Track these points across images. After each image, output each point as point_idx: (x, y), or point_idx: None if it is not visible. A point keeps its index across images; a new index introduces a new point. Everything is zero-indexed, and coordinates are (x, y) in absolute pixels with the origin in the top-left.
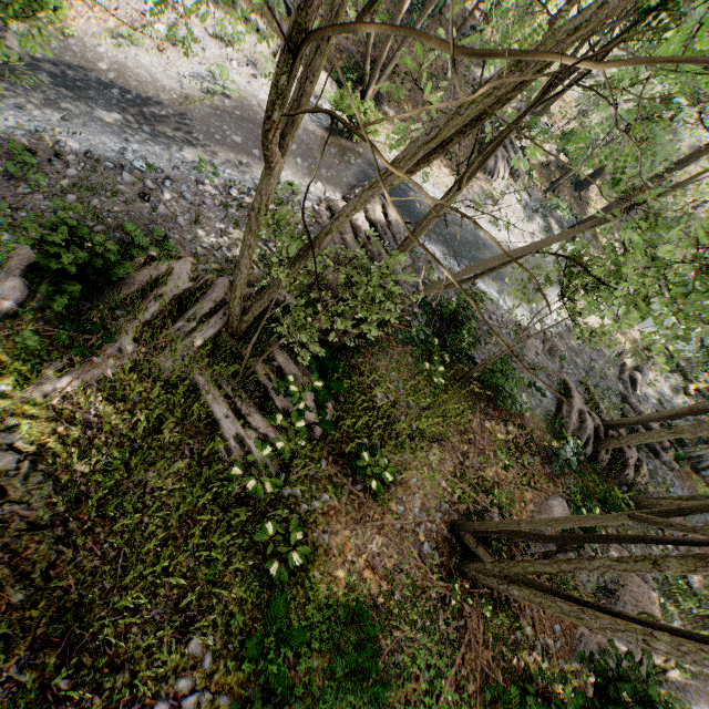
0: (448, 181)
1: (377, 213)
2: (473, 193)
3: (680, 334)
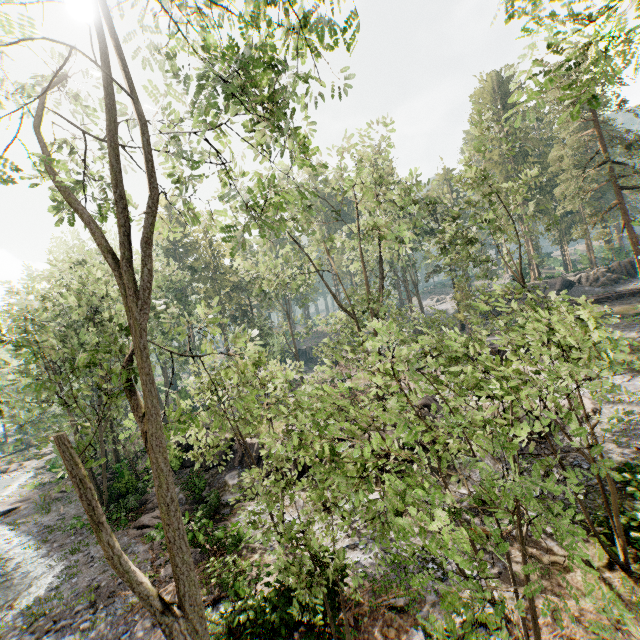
0: None
1: None
2: None
3: None
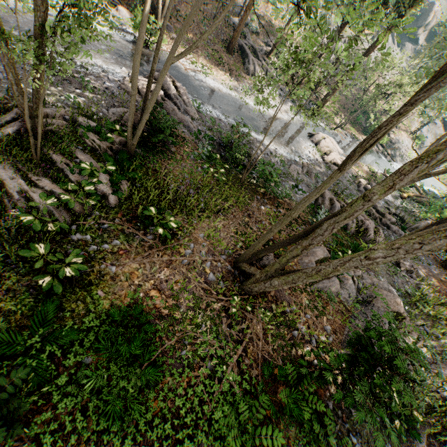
0: (224, 78)
1: (169, 86)
2: (242, 86)
3: (393, 169)
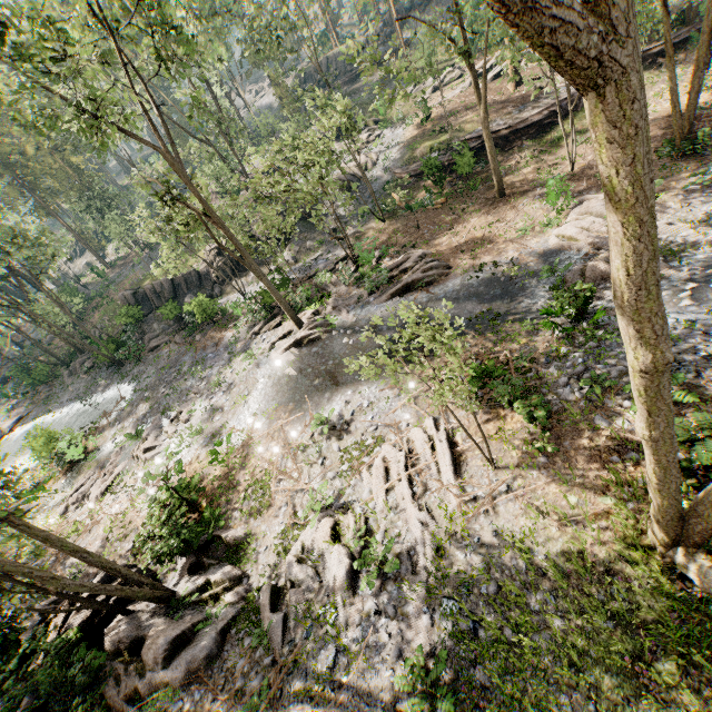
0: None
1: None
2: None
3: None
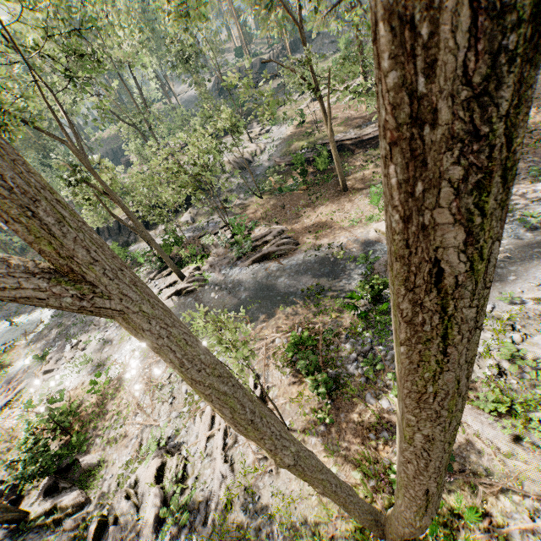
0: None
1: None
2: None
3: None
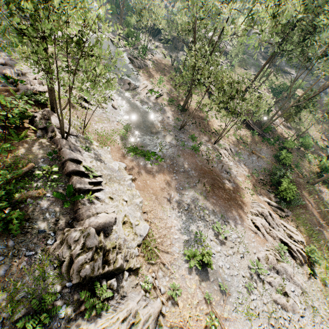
0: None
1: None
2: None
3: None
